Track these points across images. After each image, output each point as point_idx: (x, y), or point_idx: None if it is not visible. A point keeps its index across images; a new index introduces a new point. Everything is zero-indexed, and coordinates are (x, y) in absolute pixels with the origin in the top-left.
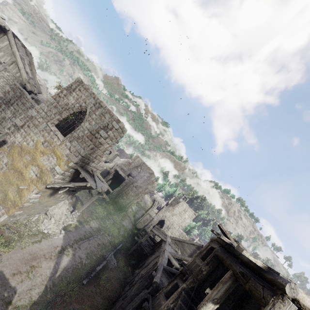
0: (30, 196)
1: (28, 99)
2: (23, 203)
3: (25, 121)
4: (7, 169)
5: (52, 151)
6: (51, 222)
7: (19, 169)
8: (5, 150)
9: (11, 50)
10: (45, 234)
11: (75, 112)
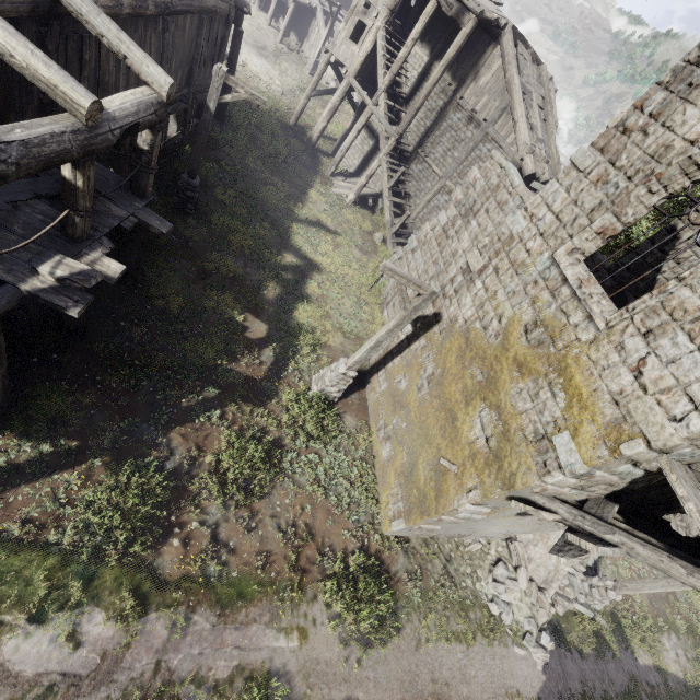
0: (458, 503)
1: (514, 187)
2: (441, 515)
3: (491, 254)
4: (428, 395)
5: (552, 364)
6: (515, 585)
7: (449, 402)
8: (433, 339)
9: (504, 78)
10: (491, 618)
11: (667, 210)
